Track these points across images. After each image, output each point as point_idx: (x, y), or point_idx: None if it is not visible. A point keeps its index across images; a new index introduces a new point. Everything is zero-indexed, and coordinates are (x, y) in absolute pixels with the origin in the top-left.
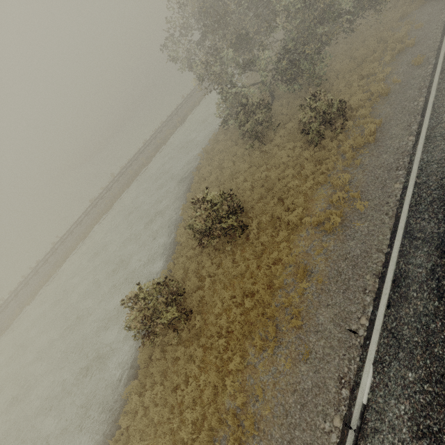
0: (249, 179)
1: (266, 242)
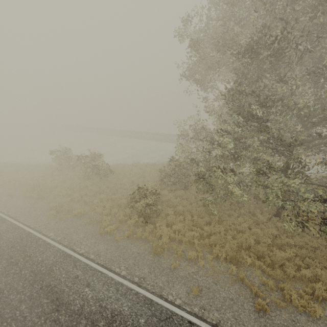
0: (129, 181)
1: (71, 187)
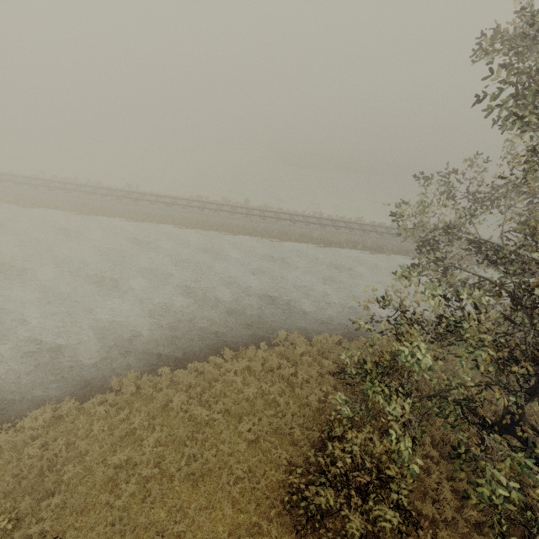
0: None
1: None
